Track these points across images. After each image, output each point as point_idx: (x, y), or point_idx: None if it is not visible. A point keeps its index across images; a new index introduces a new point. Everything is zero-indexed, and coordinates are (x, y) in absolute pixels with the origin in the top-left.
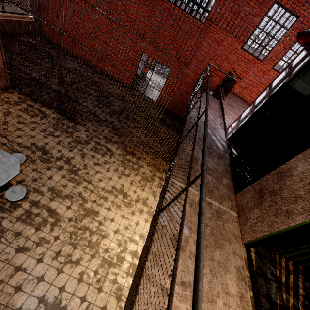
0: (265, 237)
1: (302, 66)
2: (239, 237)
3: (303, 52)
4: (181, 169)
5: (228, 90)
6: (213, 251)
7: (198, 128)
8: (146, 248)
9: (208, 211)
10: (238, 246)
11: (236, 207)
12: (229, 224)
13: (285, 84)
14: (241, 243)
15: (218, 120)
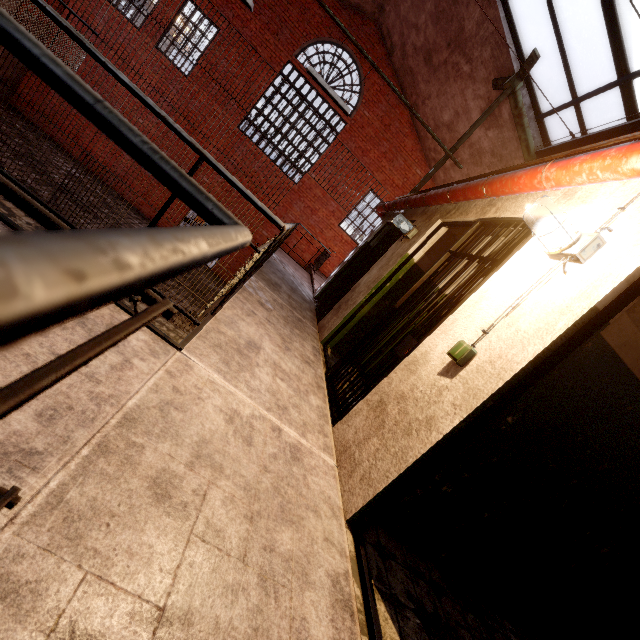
0: (338, 327)
1: (379, 230)
2: (318, 339)
3: (381, 221)
4: (265, 281)
5: (321, 264)
6: (294, 328)
7: (282, 273)
8: (238, 289)
9: (290, 313)
10: (316, 341)
11: (318, 329)
12: (309, 329)
13: (367, 243)
14: (320, 342)
15: (306, 283)
